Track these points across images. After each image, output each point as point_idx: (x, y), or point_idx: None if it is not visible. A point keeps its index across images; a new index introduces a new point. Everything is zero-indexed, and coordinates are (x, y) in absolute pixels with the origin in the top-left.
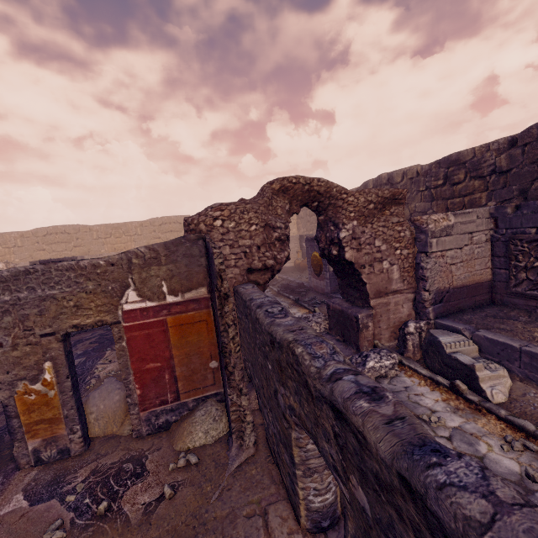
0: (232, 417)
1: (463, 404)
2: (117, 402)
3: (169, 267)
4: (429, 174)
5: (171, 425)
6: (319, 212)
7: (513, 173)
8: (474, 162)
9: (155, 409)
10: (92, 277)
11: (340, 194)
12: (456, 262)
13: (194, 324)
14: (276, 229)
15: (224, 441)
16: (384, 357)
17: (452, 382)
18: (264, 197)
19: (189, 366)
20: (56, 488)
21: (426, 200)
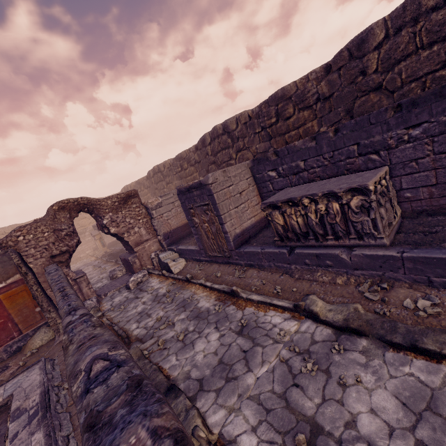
0: (51, 325)
1: (164, 279)
2: None
3: None
4: (174, 165)
5: (22, 348)
6: (91, 212)
7: (202, 163)
8: (188, 158)
9: (8, 344)
10: None
11: (97, 202)
12: (170, 218)
13: (18, 294)
14: (63, 230)
15: (53, 339)
16: (139, 273)
17: (161, 272)
18: (49, 215)
19: (23, 315)
20: None
21: (179, 179)
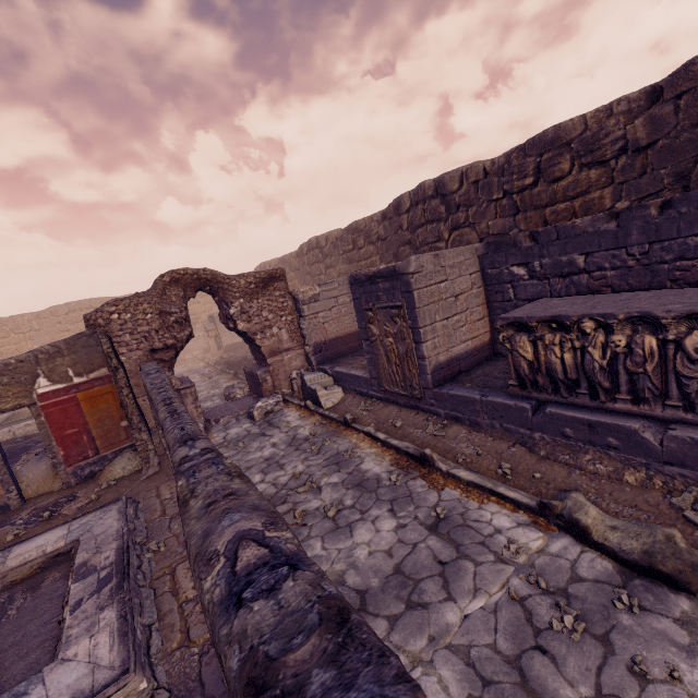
0: (139, 450)
1: (308, 414)
2: (45, 470)
3: (72, 357)
4: (343, 239)
5: (96, 474)
6: (214, 294)
7: (388, 241)
8: (367, 231)
9: (79, 464)
10: (6, 373)
11: (225, 280)
12: (327, 321)
13: (102, 396)
14: (172, 314)
15: (139, 471)
16: (271, 398)
17: (305, 402)
18: (157, 289)
19: (104, 428)
20: (6, 523)
21: (346, 263)
